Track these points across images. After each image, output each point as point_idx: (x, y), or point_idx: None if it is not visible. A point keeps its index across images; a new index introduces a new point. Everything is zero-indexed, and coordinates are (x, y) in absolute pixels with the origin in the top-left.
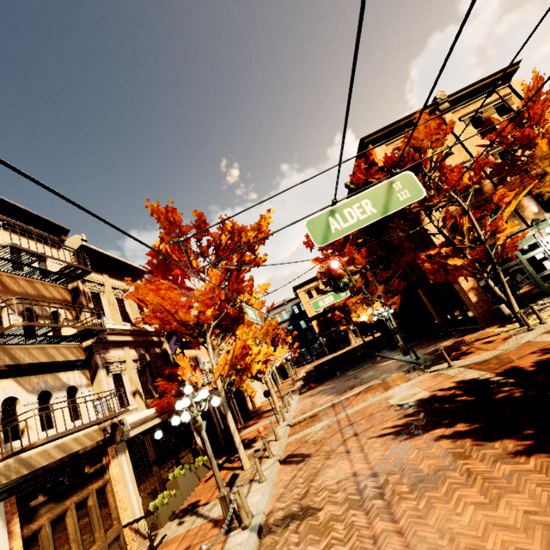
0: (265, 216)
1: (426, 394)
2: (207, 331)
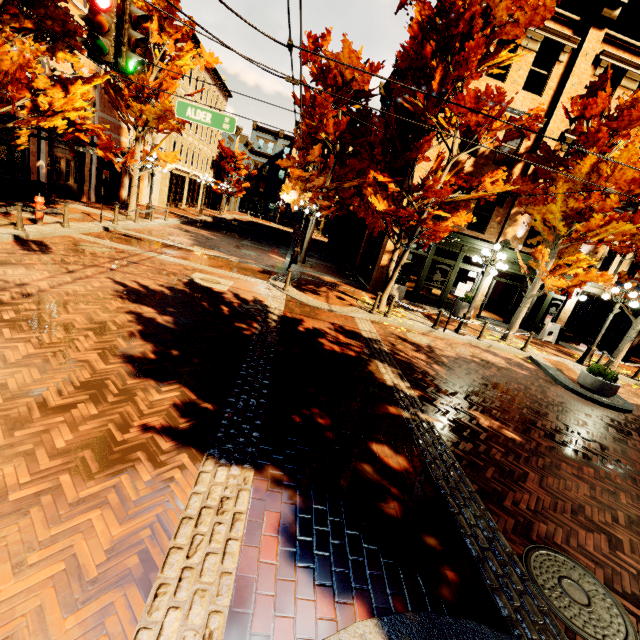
0: None
1: (223, 289)
2: None
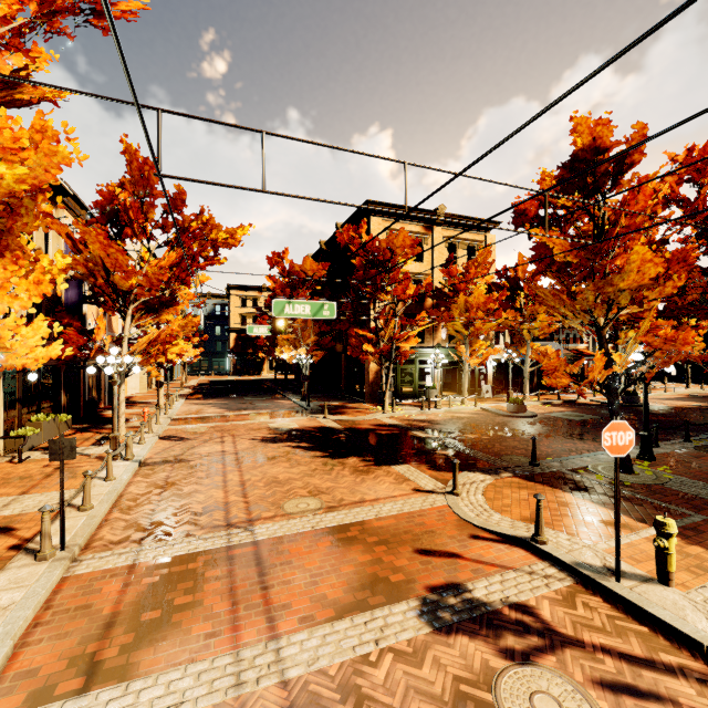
0: (245, 227)
1: (298, 427)
2: (132, 302)
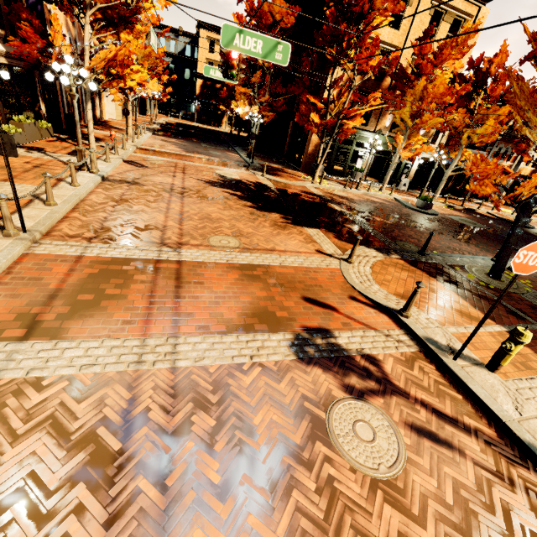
0: None
1: (238, 178)
2: (89, 7)
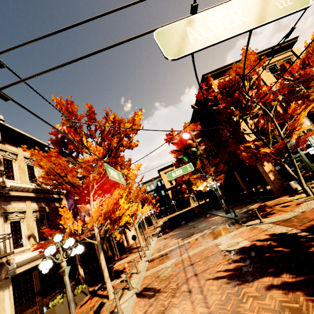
0: (138, 114)
1: (247, 243)
2: (91, 191)
